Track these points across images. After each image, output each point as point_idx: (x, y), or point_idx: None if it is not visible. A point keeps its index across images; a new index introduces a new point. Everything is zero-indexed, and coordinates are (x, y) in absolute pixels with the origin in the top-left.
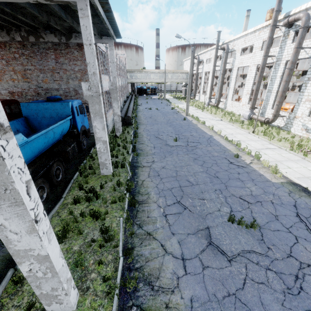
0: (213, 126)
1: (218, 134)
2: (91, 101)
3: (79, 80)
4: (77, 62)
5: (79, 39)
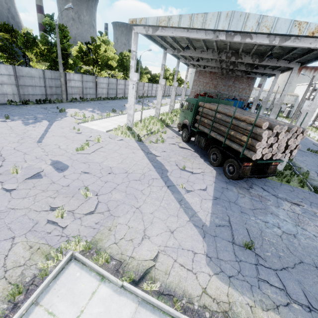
0: (310, 134)
1: (312, 138)
2: (263, 103)
3: (239, 92)
4: (242, 84)
5: (251, 75)
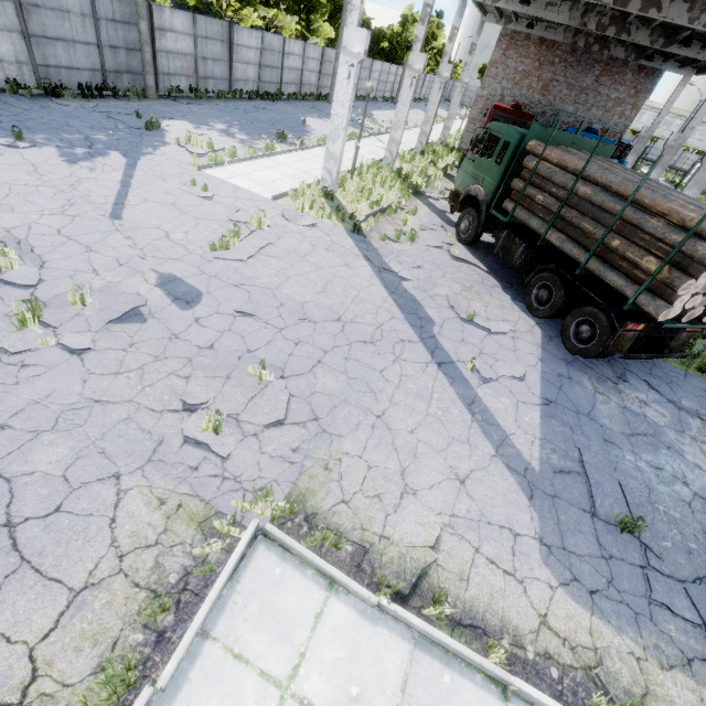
0: None
1: None
2: (667, 151)
3: (604, 112)
4: (620, 87)
5: (651, 62)
